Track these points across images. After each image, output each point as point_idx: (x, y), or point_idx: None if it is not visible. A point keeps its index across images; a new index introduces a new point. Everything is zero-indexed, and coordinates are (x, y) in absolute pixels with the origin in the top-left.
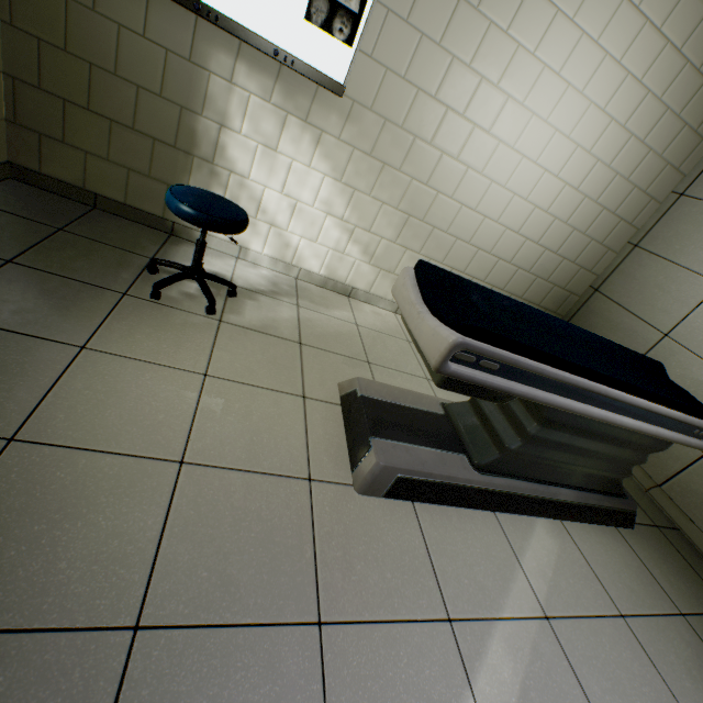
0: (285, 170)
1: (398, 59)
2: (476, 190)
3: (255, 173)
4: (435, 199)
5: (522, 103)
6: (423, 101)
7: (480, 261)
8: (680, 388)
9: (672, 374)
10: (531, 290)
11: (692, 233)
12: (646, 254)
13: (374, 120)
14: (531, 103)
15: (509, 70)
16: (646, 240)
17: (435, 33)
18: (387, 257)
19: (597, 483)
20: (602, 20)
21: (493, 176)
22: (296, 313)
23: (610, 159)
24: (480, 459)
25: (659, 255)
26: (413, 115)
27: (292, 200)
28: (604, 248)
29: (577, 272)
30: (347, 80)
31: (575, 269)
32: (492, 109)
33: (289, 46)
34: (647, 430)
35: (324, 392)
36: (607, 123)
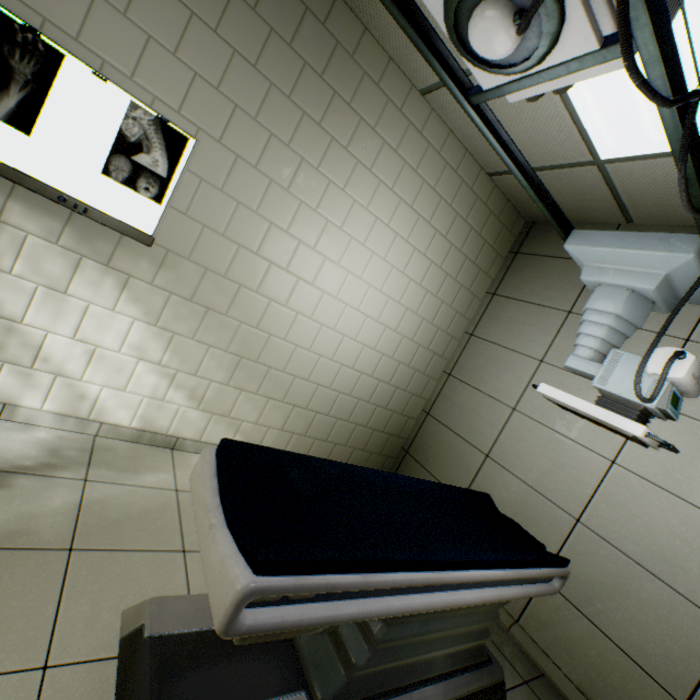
0: (78, 313)
1: (215, 219)
2: (308, 332)
3: (33, 316)
4: (268, 341)
5: (338, 263)
6: (245, 255)
7: (322, 396)
8: (508, 518)
9: (500, 493)
10: (374, 418)
11: (485, 365)
12: (458, 381)
13: (193, 268)
14: (345, 264)
15: (323, 238)
16: (456, 369)
17: (251, 203)
18: (219, 400)
19: (461, 659)
20: (389, 211)
21: (323, 320)
22: (78, 494)
23: (416, 308)
24: (324, 693)
25: (467, 383)
26: (236, 267)
27: (90, 345)
28: (427, 377)
29: (410, 399)
30: (157, 232)
31: (408, 396)
32: (313, 266)
33: (82, 195)
34: (491, 598)
35: (92, 640)
36: (408, 282)
